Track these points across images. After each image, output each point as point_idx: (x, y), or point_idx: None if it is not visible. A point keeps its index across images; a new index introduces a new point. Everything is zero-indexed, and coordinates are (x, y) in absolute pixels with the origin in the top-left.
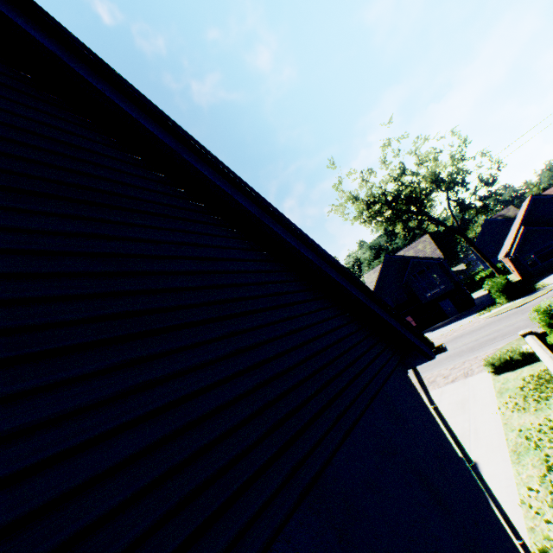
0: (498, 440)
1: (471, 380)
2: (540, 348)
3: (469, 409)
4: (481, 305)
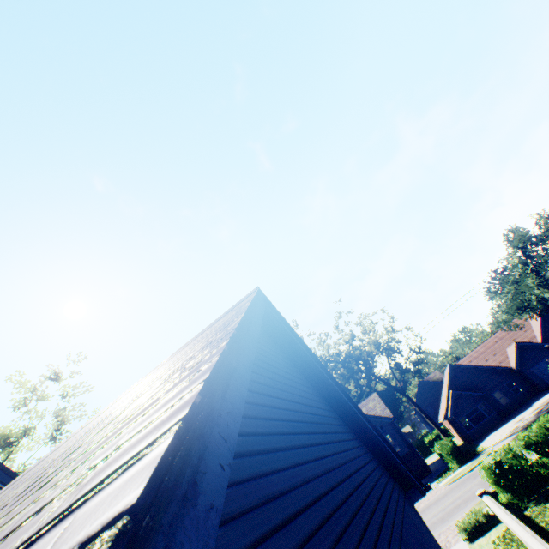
0: None
1: None
2: (495, 504)
3: None
4: (437, 471)
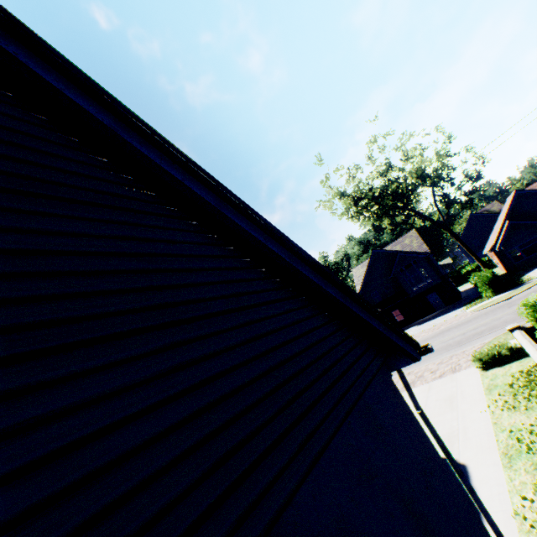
0: (488, 441)
1: (459, 376)
2: (529, 344)
3: (457, 407)
4: (468, 298)
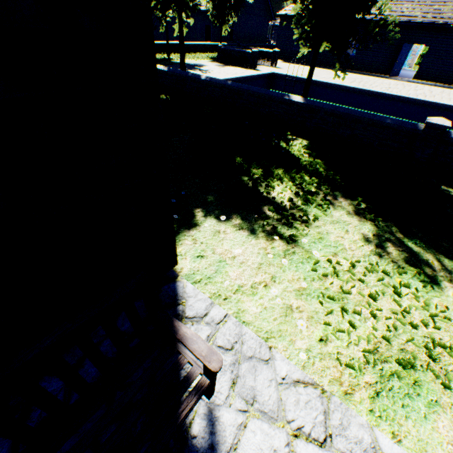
0: None
1: None
2: None
3: None
4: None
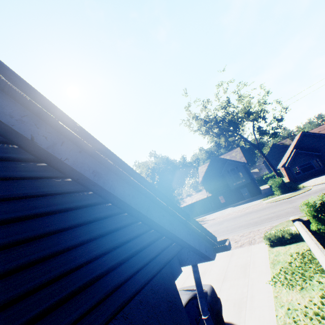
0: (270, 315)
1: (253, 248)
2: (307, 234)
3: (249, 275)
4: (265, 194)
